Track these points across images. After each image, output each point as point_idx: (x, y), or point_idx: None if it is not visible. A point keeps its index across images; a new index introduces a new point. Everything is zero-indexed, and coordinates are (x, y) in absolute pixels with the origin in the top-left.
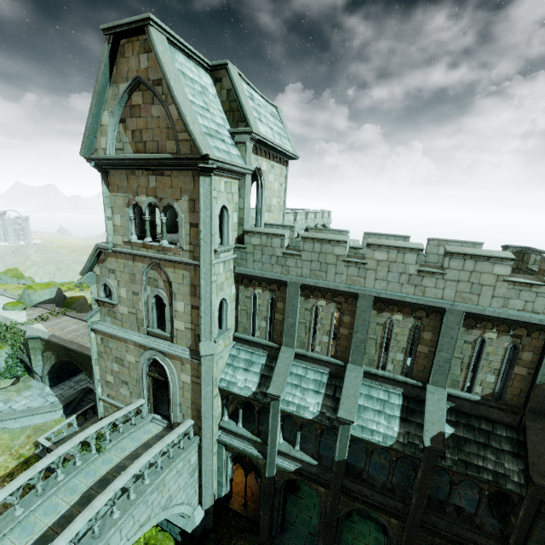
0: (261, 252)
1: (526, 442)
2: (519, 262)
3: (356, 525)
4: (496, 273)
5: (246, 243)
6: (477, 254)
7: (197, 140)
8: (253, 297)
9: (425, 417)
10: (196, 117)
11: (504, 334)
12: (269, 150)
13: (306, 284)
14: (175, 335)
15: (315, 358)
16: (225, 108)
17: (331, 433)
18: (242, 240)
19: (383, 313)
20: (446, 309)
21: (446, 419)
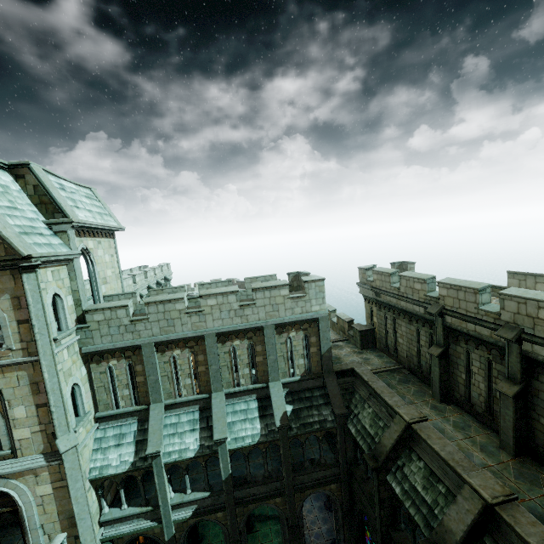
0: (108, 326)
1: (328, 392)
2: (298, 282)
3: (259, 532)
4: (283, 295)
5: (89, 322)
6: (269, 286)
7: (15, 244)
8: (108, 370)
9: (273, 407)
10: (6, 221)
11: (299, 330)
12: (92, 229)
13: (159, 341)
14: (19, 448)
15: (184, 401)
16: (34, 201)
17: (217, 462)
18: (83, 320)
19: (226, 343)
20: (264, 326)
21: (287, 401)
